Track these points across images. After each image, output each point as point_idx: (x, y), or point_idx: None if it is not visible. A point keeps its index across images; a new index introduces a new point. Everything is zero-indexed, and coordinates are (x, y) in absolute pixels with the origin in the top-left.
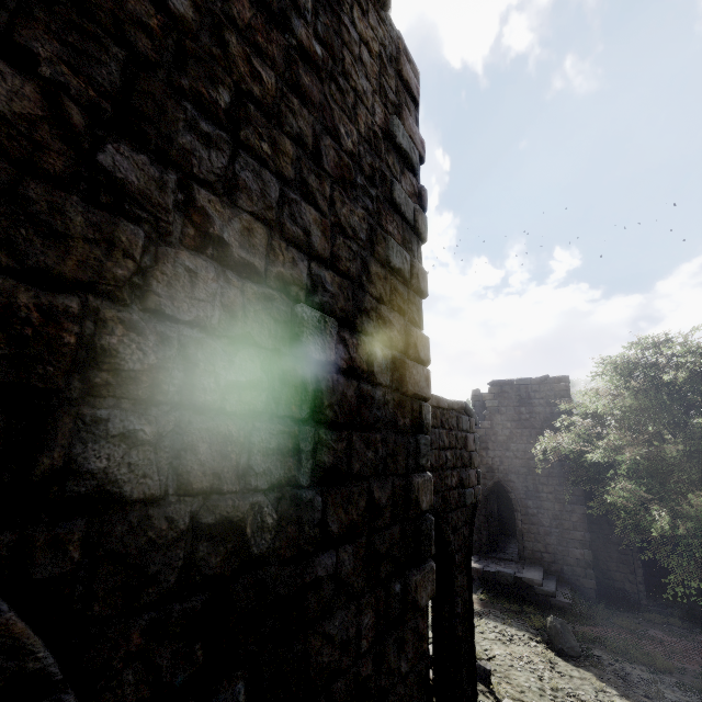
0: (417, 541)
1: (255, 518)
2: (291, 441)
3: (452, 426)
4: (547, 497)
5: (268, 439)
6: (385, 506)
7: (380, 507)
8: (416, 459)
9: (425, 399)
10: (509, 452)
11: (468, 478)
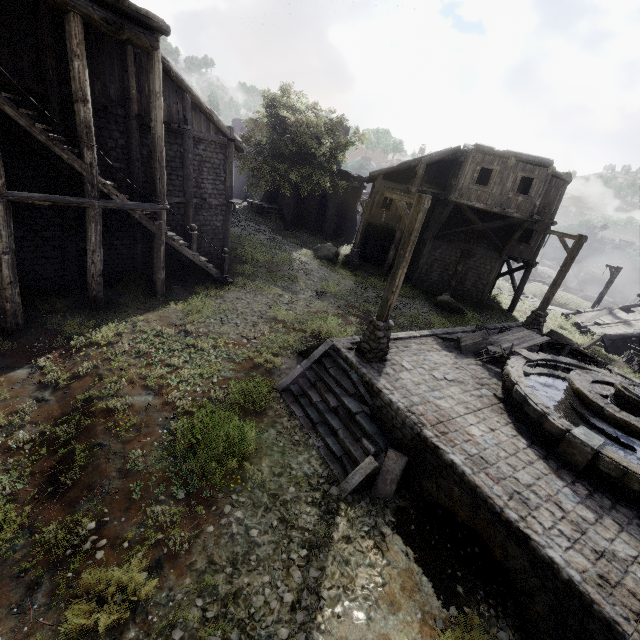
0: None
1: None
2: None
3: None
4: None
5: None
6: None
7: None
8: None
9: None
10: None
11: None
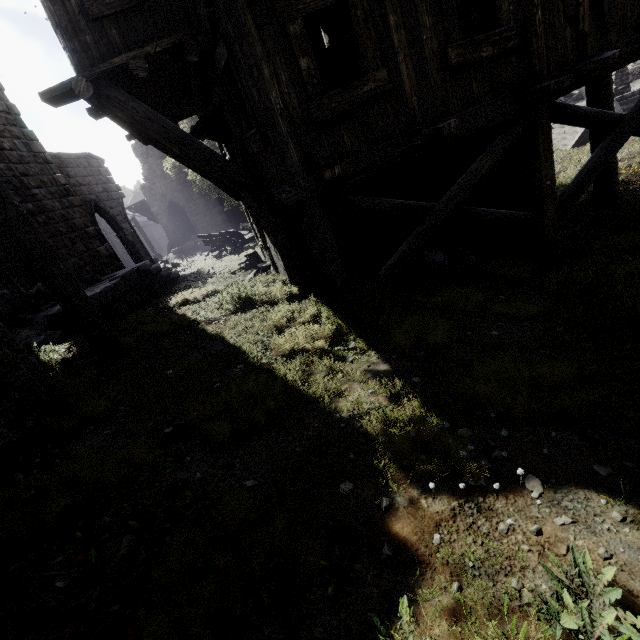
0: (66, 191)
1: (13, 181)
2: (9, 168)
3: (86, 166)
4: (197, 197)
5: (4, 167)
6: (48, 182)
7: (46, 182)
8: (52, 171)
9: (45, 153)
10: (168, 180)
11: (110, 188)
